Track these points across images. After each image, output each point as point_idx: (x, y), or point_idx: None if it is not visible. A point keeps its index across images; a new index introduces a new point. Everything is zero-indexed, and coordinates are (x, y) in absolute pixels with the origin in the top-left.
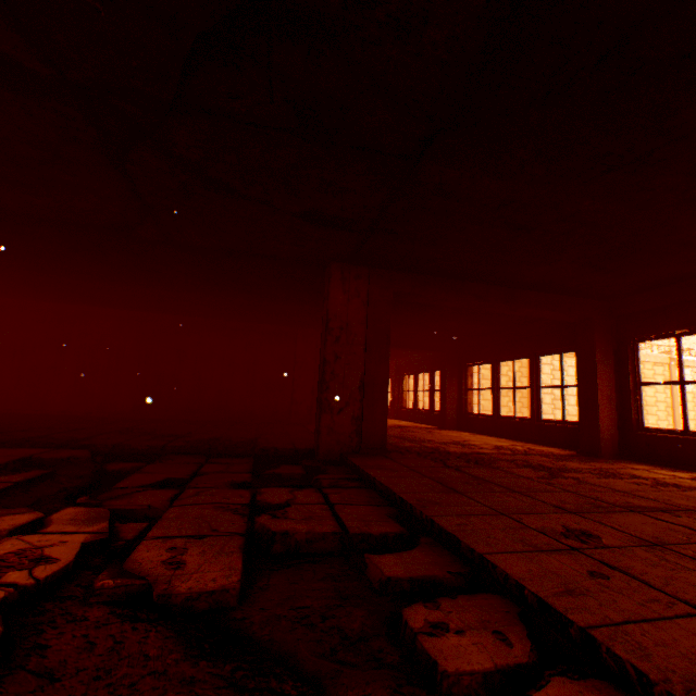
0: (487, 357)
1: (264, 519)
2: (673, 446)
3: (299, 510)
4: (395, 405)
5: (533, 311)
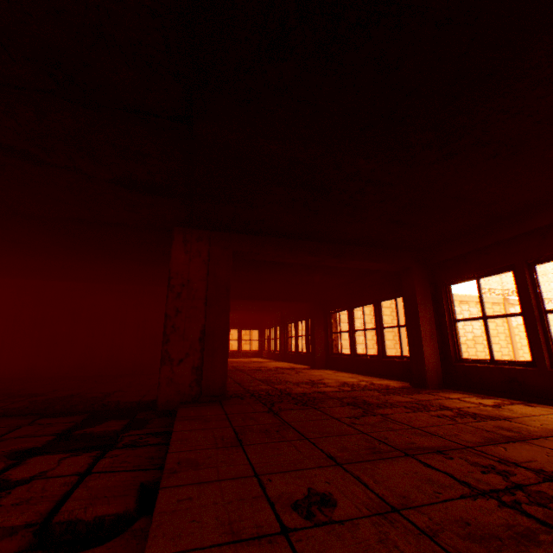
0: (344, 304)
1: None
2: (484, 374)
3: (28, 489)
4: (282, 349)
5: (361, 263)
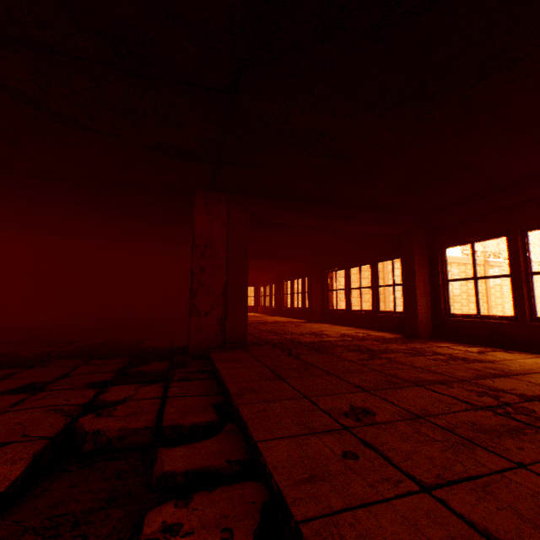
0: (341, 264)
1: (87, 419)
2: (470, 327)
3: (129, 407)
4: (278, 305)
5: (366, 227)
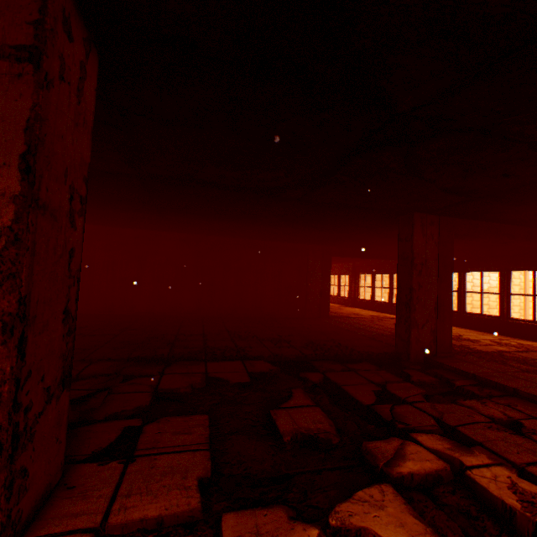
0: (454, 267)
1: None
2: None
3: None
4: (352, 296)
5: None
